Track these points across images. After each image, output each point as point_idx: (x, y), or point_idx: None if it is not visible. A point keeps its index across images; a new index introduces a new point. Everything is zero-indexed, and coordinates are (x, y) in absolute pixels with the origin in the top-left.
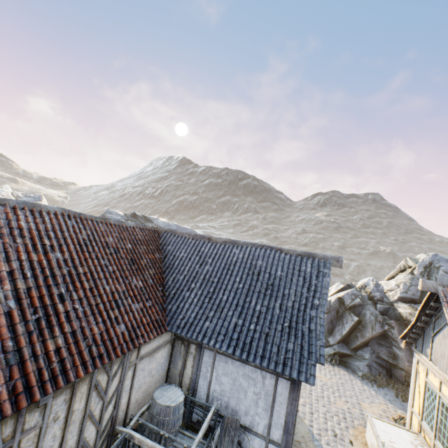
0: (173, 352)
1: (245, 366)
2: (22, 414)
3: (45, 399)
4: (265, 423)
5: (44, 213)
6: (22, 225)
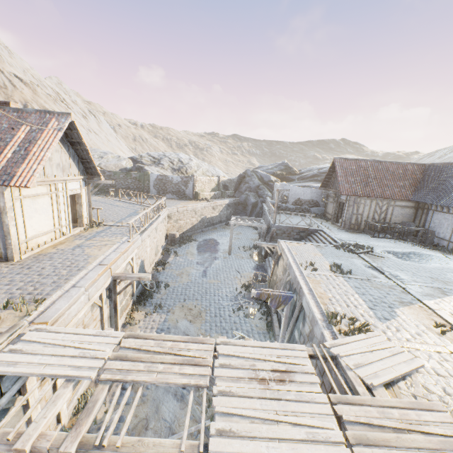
0: (417, 214)
1: (444, 214)
2: (360, 198)
3: (365, 198)
4: (449, 235)
5: (367, 162)
6: (362, 165)
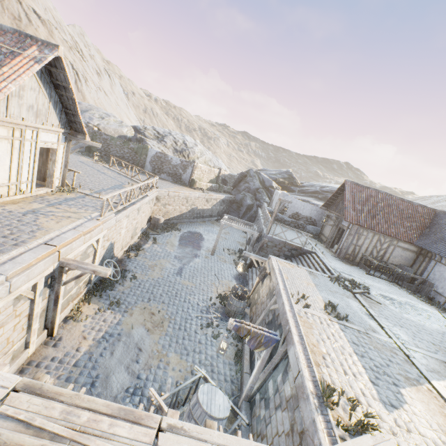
0: (416, 260)
1: None
2: (364, 230)
3: (368, 230)
4: None
5: (379, 192)
6: (372, 195)
